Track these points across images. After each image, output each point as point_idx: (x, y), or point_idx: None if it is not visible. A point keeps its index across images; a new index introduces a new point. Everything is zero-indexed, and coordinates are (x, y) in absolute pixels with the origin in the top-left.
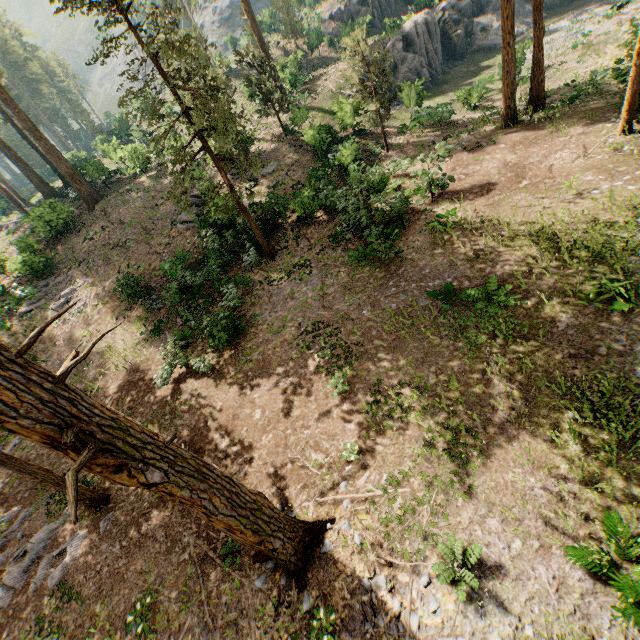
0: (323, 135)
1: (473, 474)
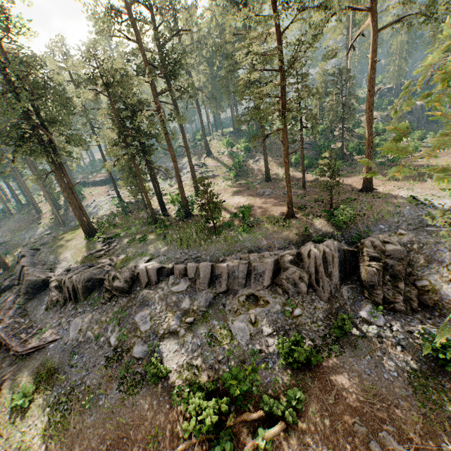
0: None
1: (415, 186)
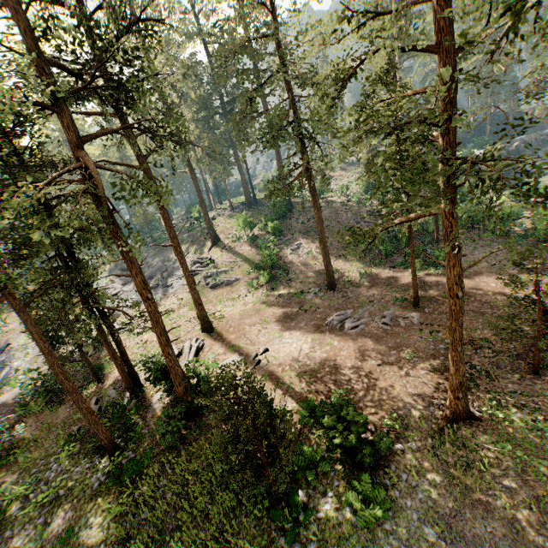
0: None
1: None
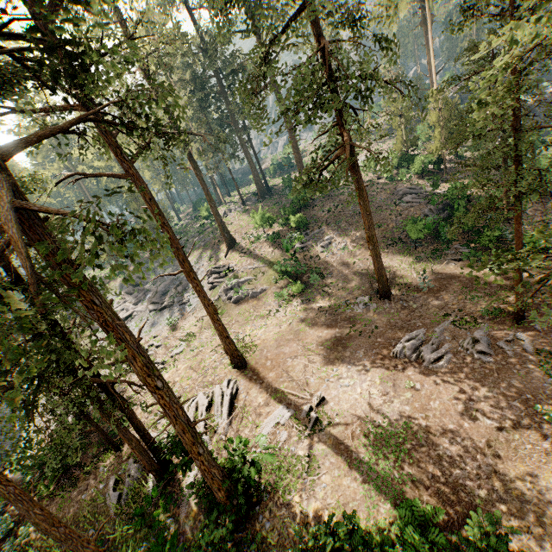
0: None
1: None
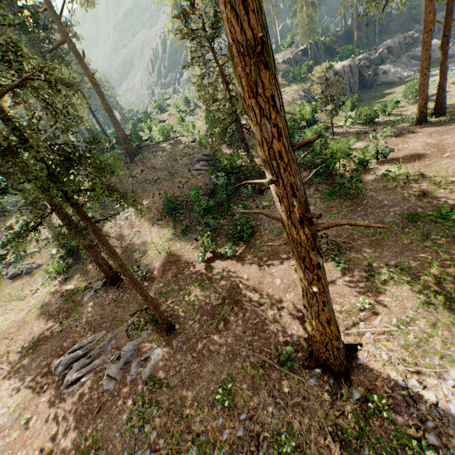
0: (292, 123)
1: None
